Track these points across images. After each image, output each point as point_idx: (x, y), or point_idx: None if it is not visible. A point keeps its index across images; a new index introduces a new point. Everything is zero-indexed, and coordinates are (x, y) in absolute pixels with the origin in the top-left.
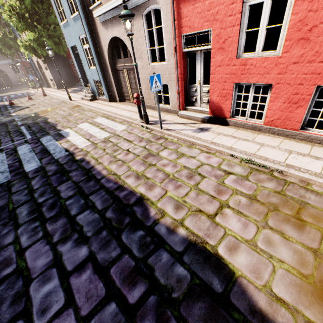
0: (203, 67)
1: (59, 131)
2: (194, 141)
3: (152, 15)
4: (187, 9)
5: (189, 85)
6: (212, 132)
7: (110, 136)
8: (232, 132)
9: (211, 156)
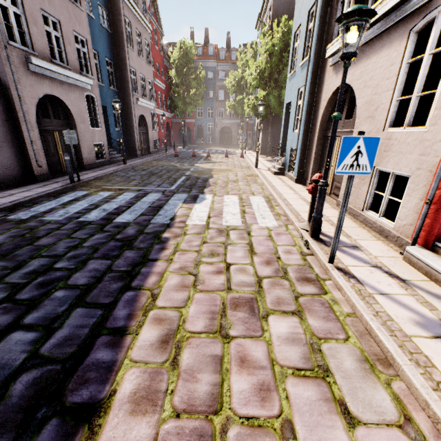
0: None
1: (200, 193)
2: (396, 358)
3: (435, 25)
4: None
5: None
6: None
7: (238, 226)
8: None
9: None
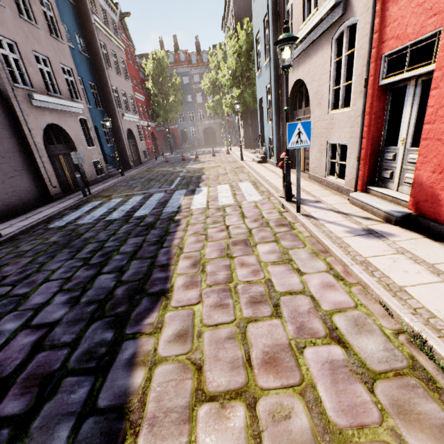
0: (416, 111)
1: (197, 187)
2: (329, 246)
3: (344, 36)
4: (399, 6)
5: (384, 147)
6: (386, 244)
7: (231, 204)
8: (441, 260)
9: (338, 286)
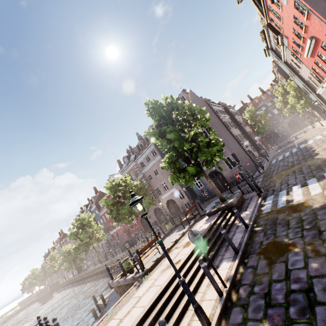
0: None
1: (306, 142)
2: None
3: None
4: None
5: None
6: None
7: (321, 137)
8: None
9: None
